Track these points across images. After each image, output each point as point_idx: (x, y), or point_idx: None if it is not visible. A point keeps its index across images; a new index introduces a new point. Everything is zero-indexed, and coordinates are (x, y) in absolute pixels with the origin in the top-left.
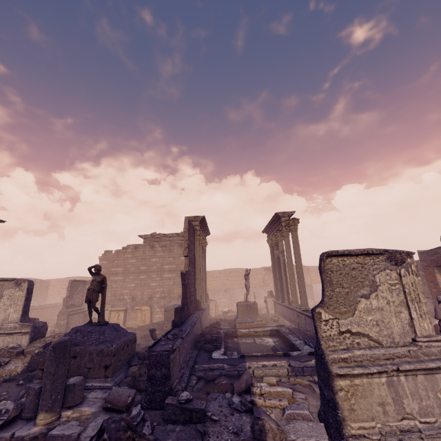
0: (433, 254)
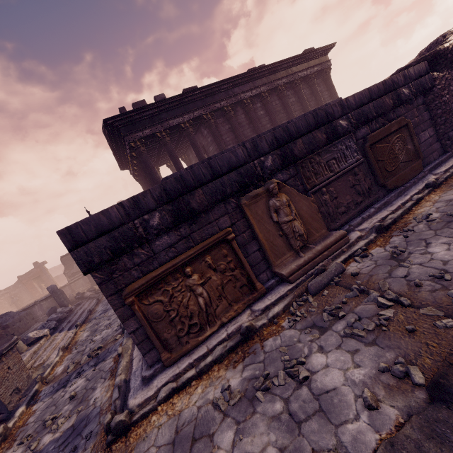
0: (30, 273)
